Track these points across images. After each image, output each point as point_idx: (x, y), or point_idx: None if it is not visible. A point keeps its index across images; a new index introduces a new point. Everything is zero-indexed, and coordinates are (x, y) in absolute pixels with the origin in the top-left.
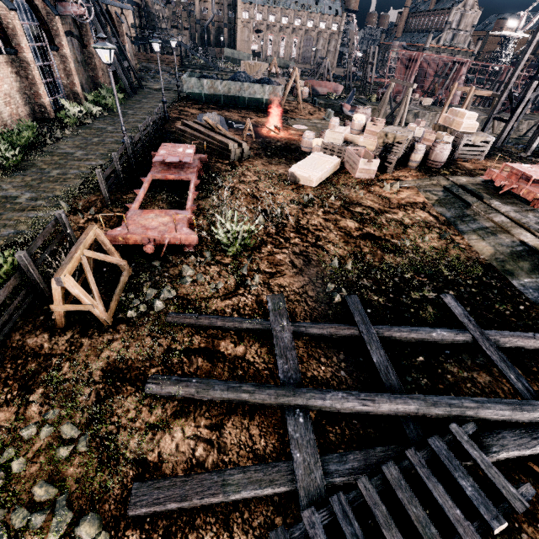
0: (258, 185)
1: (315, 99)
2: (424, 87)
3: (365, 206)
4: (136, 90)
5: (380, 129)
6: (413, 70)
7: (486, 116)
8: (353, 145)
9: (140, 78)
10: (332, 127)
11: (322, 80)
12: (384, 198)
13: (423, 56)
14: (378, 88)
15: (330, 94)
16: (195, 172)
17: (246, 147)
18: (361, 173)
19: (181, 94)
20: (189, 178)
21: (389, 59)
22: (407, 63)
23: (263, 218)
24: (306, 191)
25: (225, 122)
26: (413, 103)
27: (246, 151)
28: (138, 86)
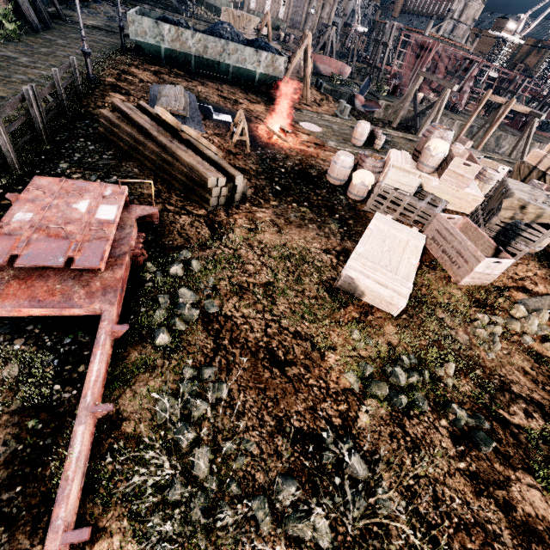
0: (275, 305)
1: (321, 82)
2: (432, 83)
3: (523, 399)
4: (51, 21)
5: (473, 172)
6: (425, 61)
7: (502, 133)
8: (429, 197)
9: (64, 3)
10: (358, 136)
11: (324, 55)
12: (539, 359)
13: (439, 45)
14: (390, 78)
15: (336, 77)
16: (118, 284)
17: (241, 183)
18: (472, 279)
19: (128, 41)
20: (97, 310)
21: (400, 42)
22: (418, 51)
23: (320, 517)
24: (384, 333)
25: (197, 105)
26: (425, 103)
27: (241, 188)
28: (57, 14)
